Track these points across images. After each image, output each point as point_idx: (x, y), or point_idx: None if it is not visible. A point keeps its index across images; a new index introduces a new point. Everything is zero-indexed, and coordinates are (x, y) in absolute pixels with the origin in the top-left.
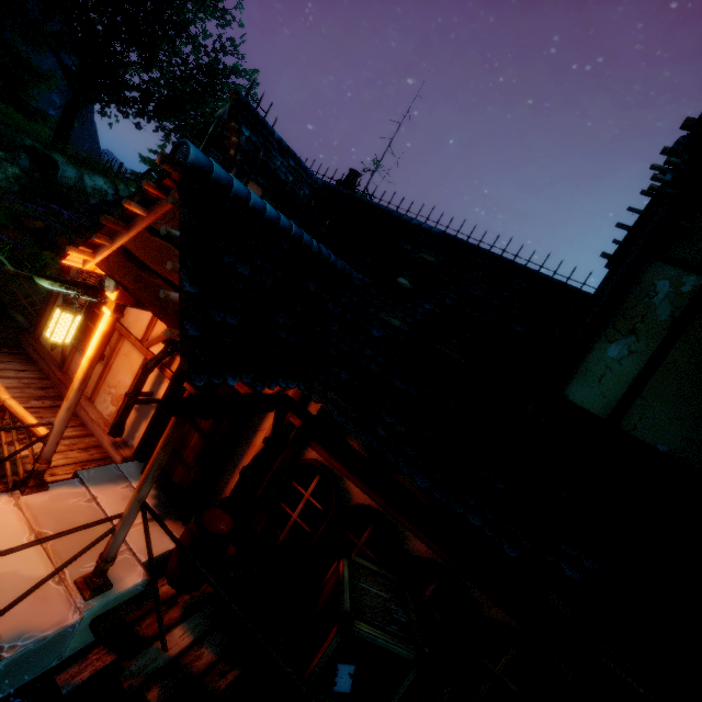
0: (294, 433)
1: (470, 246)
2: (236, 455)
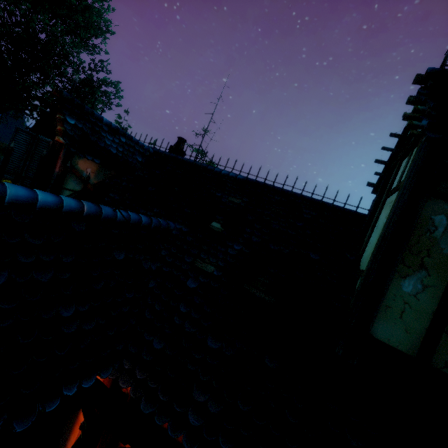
0: None
1: (267, 186)
2: (64, 432)
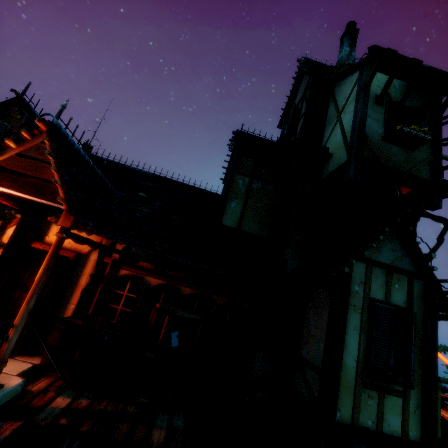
0: (110, 265)
1: (168, 179)
2: (66, 296)
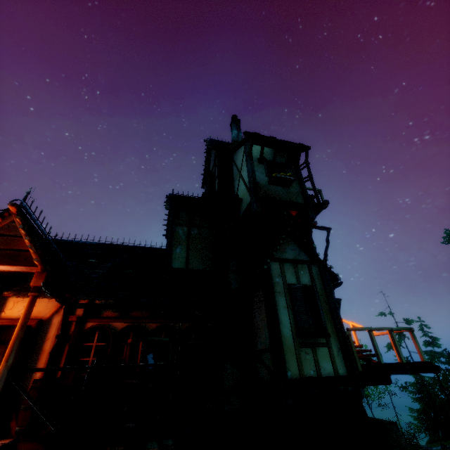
0: (76, 321)
1: (113, 245)
2: (30, 366)
